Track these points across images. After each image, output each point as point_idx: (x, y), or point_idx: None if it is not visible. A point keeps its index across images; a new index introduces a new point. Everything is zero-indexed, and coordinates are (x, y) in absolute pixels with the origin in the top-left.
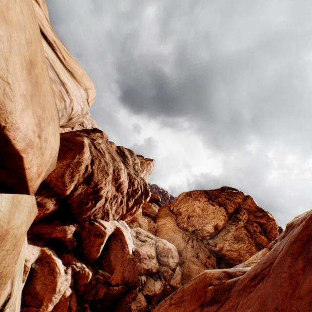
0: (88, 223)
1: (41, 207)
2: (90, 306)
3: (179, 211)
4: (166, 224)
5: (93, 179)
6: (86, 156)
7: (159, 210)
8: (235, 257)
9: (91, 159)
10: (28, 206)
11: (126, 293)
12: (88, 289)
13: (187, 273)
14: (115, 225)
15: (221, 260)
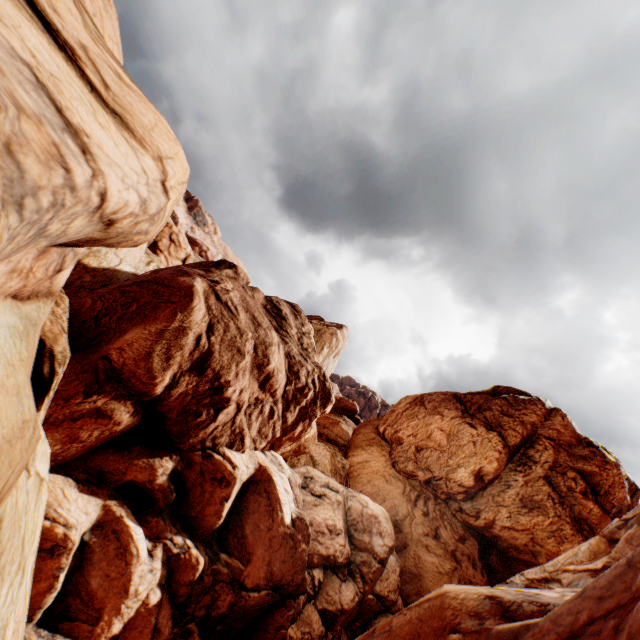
0: (200, 454)
1: (104, 419)
2: (200, 629)
3: (397, 436)
4: (370, 463)
5: (211, 363)
6: (198, 315)
7: (355, 432)
8: (523, 545)
9: (208, 323)
10: (2, 427)
11: (277, 606)
12: (197, 592)
13: (413, 571)
14: (256, 462)
15: (489, 547)
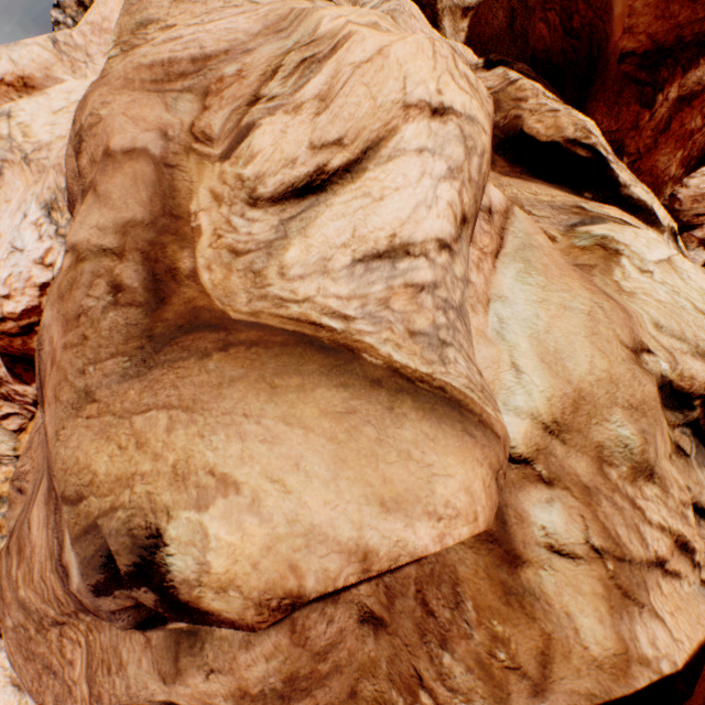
0: None
1: (697, 99)
2: None
3: None
4: None
5: None
6: None
7: None
8: None
9: None
10: (577, 335)
11: None
12: None
13: None
14: None
15: None
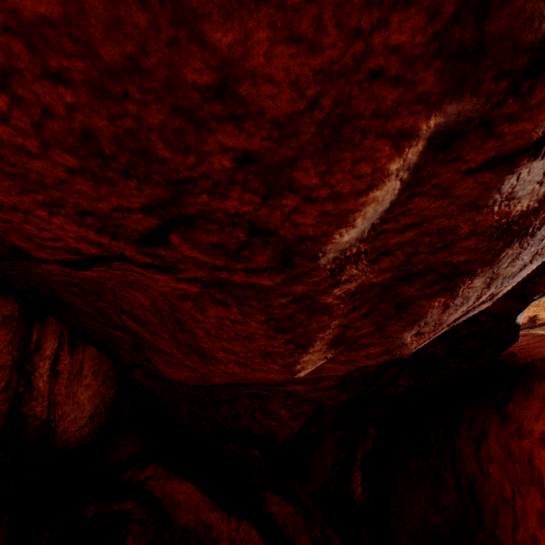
0: None
1: None
2: None
3: None
4: None
5: None
6: None
7: None
8: None
9: None
10: None
11: None
12: None
13: None
14: None
15: None
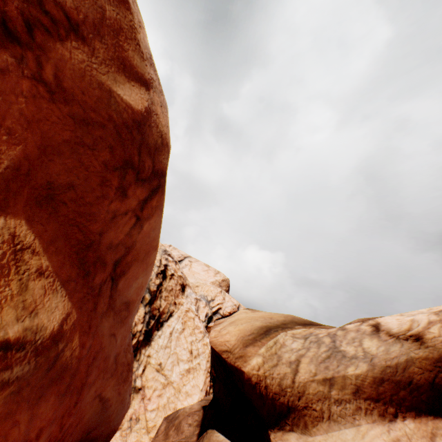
0: None
1: None
2: None
3: None
4: None
5: None
6: None
7: None
8: None
9: None
10: None
11: None
12: None
13: None
14: None
15: None
